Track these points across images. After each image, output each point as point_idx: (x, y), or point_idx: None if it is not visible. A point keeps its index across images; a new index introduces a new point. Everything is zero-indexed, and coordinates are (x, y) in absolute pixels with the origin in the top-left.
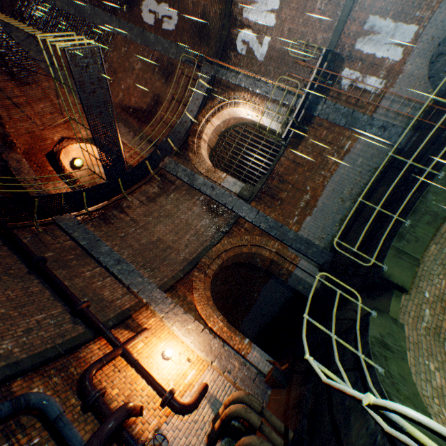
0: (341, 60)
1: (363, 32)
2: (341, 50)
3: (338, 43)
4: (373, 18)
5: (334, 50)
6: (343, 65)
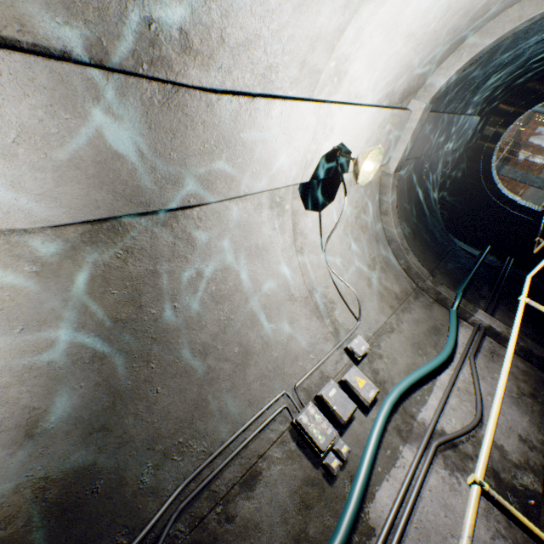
0: (519, 146)
1: (534, 134)
2: (519, 141)
3: (517, 138)
4: (540, 128)
5: (514, 141)
6: (520, 149)
